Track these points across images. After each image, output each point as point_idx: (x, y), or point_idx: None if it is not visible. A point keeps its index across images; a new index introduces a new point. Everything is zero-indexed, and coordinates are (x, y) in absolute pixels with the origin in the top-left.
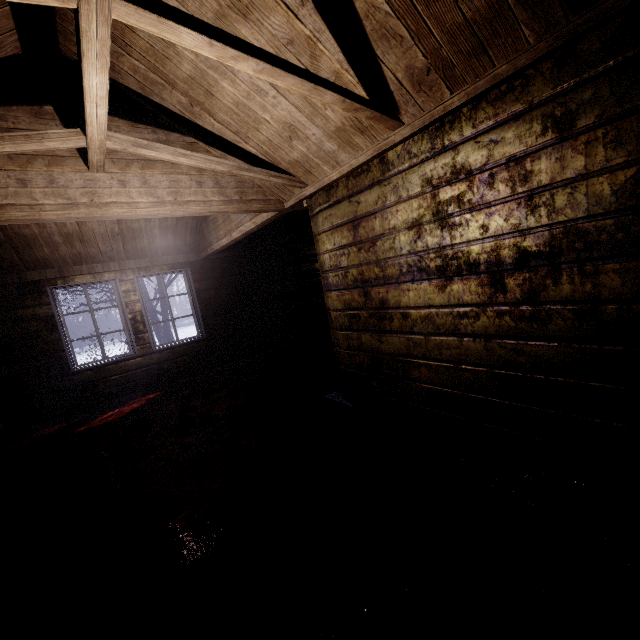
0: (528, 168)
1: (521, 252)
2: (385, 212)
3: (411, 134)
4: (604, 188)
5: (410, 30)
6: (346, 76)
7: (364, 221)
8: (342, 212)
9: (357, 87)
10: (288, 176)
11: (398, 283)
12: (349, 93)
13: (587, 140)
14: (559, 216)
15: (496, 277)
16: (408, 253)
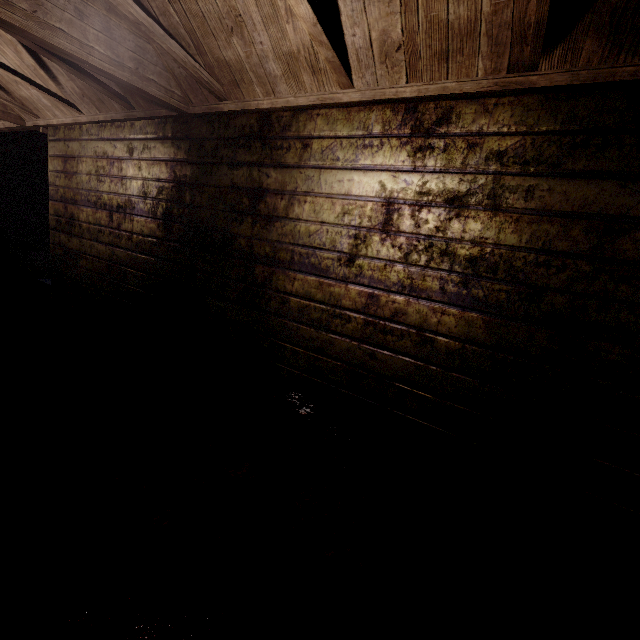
0: (123, 166)
1: (118, 204)
2: (79, 159)
3: (89, 122)
4: (137, 185)
5: (66, 73)
6: (41, 72)
7: (70, 160)
8: (60, 148)
9: (50, 81)
10: (21, 105)
11: (80, 205)
12: (35, 83)
13: (135, 163)
14: (128, 192)
15: (111, 214)
16: (85, 189)
